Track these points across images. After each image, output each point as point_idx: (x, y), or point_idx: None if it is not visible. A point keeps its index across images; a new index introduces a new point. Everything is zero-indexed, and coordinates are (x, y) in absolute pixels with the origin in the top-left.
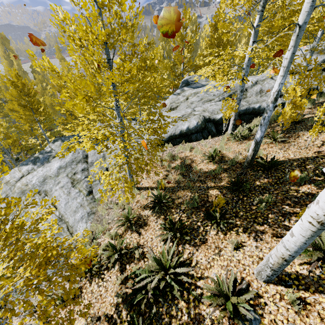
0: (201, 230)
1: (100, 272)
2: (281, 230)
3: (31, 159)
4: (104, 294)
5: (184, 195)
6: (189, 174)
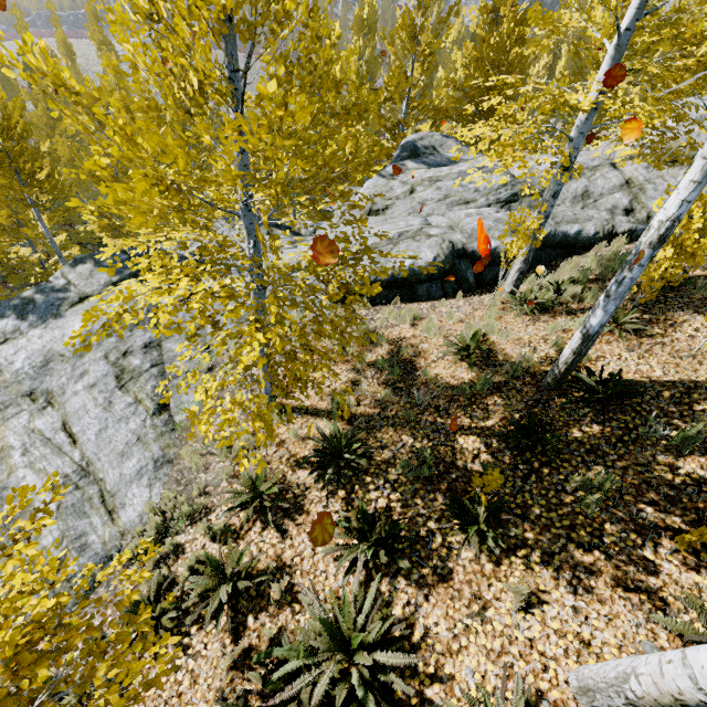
0: (437, 543)
1: (180, 628)
2: (635, 572)
3: (13, 304)
4: (189, 694)
5: (397, 442)
6: (410, 386)
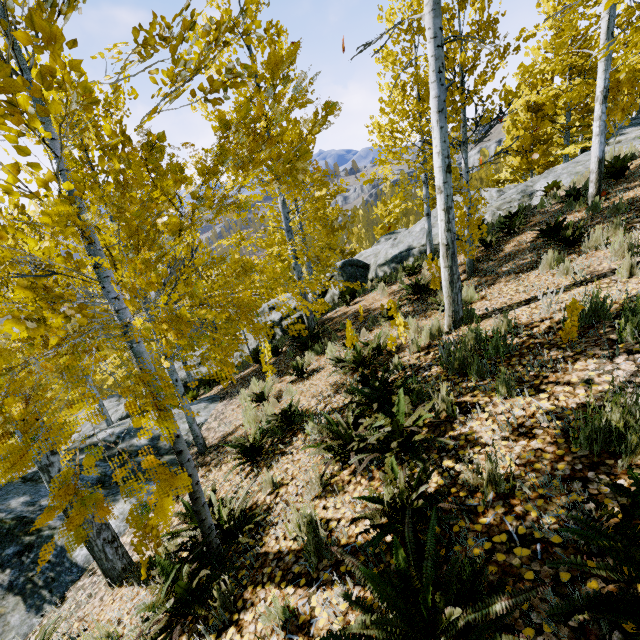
0: None
1: None
2: None
3: None
4: None
5: None
6: None
